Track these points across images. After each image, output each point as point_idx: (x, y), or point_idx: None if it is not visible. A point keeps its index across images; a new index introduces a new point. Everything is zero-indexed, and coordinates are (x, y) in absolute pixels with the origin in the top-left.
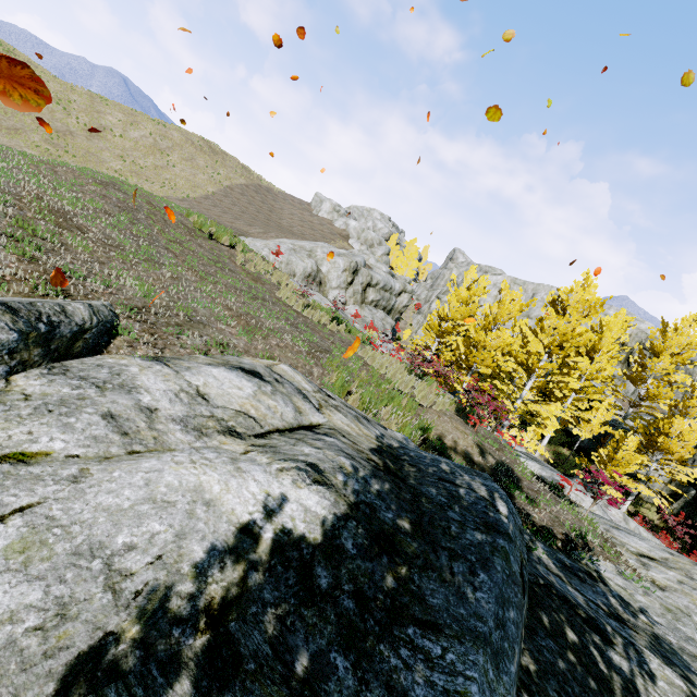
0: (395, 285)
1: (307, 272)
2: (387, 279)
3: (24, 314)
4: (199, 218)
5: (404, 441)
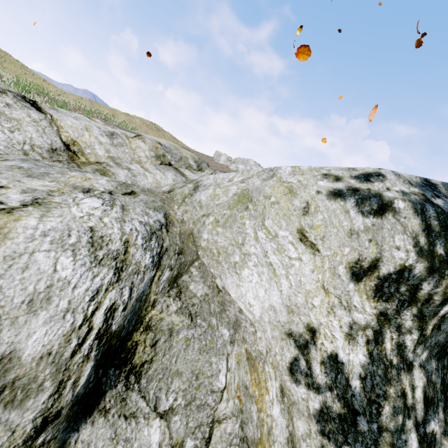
0: None
1: None
2: None
3: None
4: None
5: None
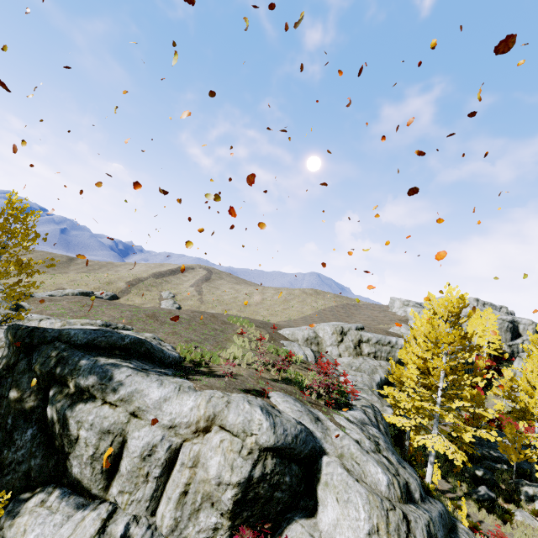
0: (399, 341)
1: (305, 337)
2: (380, 336)
3: (108, 323)
4: (237, 318)
5: (170, 352)
